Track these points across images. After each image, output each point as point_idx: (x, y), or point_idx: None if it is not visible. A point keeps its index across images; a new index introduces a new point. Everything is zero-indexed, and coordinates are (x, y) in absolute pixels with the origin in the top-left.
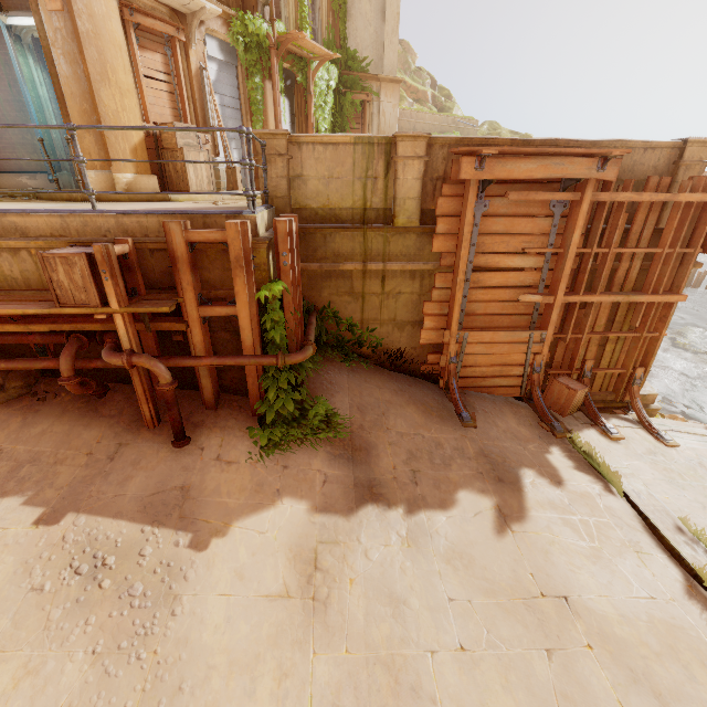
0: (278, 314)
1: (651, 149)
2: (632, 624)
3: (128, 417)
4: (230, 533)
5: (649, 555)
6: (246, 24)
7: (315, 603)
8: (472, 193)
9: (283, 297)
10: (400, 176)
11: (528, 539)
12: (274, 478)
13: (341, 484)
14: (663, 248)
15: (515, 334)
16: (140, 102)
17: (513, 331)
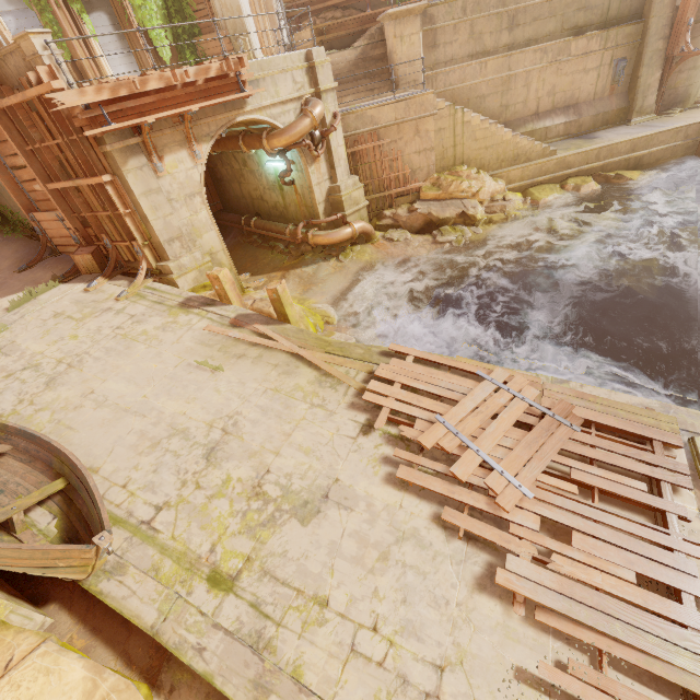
0: None
1: (14, 53)
2: None
3: None
4: None
5: None
6: None
7: None
8: None
9: None
10: None
11: None
12: None
13: None
14: (62, 138)
15: (51, 214)
16: None
17: (48, 212)
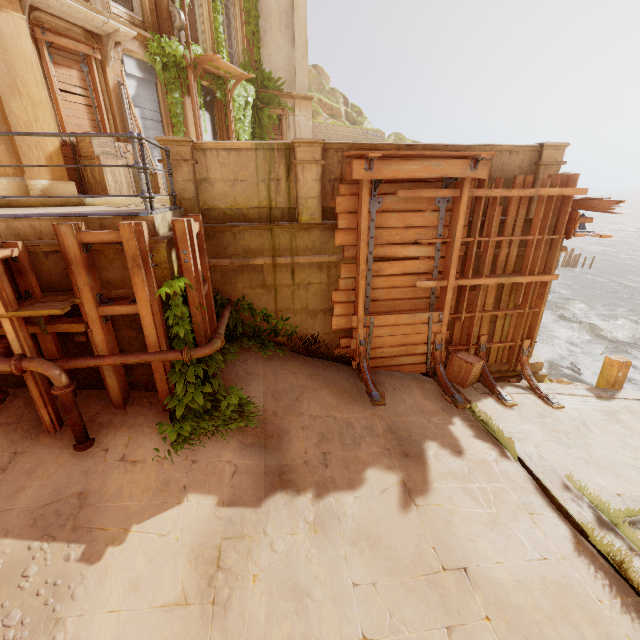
0: (182, 310)
1: (515, 152)
2: (526, 589)
3: (28, 422)
4: (128, 539)
5: (540, 515)
6: (163, 46)
7: (214, 608)
8: (365, 192)
9: (187, 293)
10: (300, 177)
11: (431, 512)
12: (181, 475)
13: (251, 474)
14: (534, 235)
15: (416, 316)
16: (56, 113)
17: (414, 314)
